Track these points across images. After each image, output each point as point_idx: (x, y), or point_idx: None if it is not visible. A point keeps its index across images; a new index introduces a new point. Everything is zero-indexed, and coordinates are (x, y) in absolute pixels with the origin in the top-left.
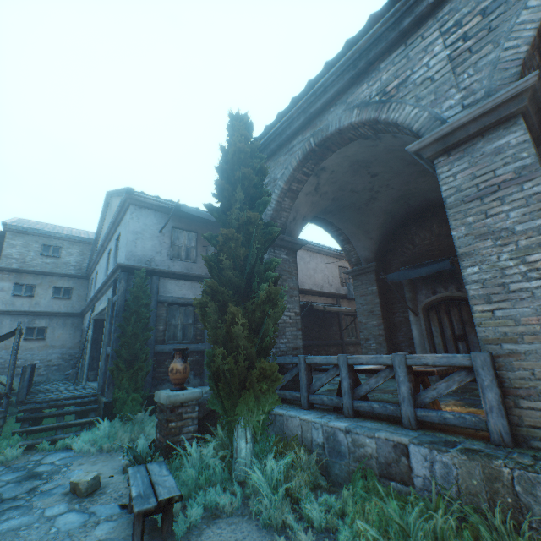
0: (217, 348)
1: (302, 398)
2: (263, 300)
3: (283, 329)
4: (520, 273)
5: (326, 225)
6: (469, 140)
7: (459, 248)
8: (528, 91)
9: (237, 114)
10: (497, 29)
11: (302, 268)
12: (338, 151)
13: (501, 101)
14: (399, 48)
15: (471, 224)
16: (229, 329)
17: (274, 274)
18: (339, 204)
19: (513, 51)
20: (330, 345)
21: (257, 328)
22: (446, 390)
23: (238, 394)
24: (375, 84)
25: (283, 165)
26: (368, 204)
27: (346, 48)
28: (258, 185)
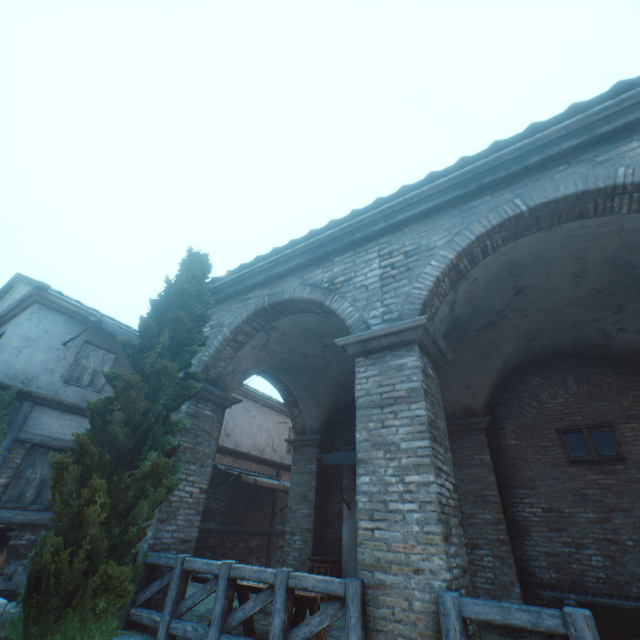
0: (54, 536)
1: (161, 624)
2: (145, 473)
3: (177, 510)
4: (398, 492)
5: (276, 381)
6: (382, 350)
7: (359, 453)
8: (421, 327)
9: (197, 253)
10: (412, 270)
11: (244, 422)
12: (291, 316)
13: (404, 328)
14: (350, 252)
15: (371, 430)
16: (83, 508)
17: (174, 439)
18: (290, 363)
19: (419, 292)
20: (255, 533)
21: (126, 510)
22: (318, 627)
23: (57, 615)
24: (328, 272)
25: (235, 312)
26: (320, 370)
27: (310, 235)
28: (194, 330)
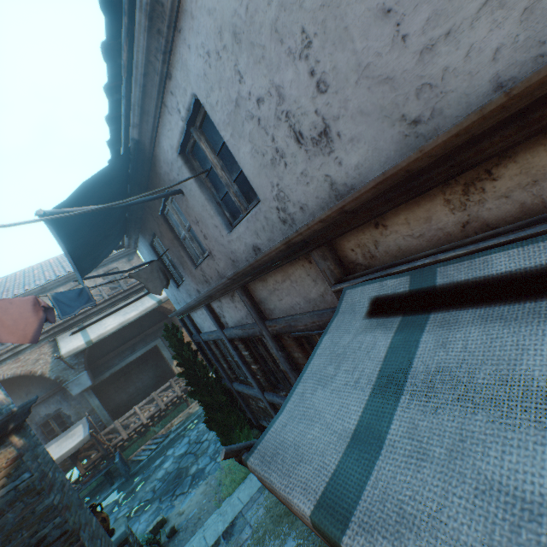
0: None
1: None
2: None
3: None
4: None
5: None
6: None
7: None
8: None
9: None
10: None
11: None
12: None
13: None
14: None
15: None
16: None
17: None
18: None
19: None
20: None
21: None
22: None
23: None
24: None
25: None
26: None
27: None
28: None
